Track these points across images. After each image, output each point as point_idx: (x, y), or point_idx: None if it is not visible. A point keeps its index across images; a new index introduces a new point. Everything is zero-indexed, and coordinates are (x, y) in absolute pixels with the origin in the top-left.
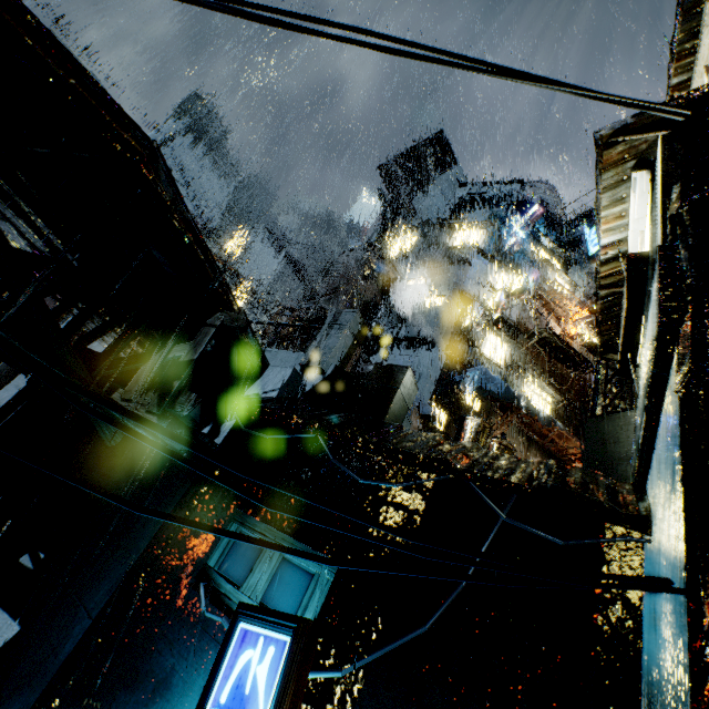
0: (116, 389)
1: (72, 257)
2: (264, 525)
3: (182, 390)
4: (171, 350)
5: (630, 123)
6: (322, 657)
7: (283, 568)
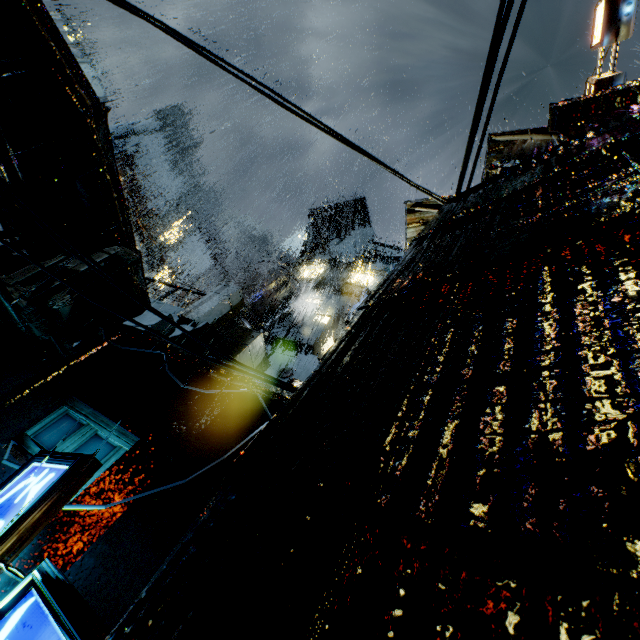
0: (0, 275)
1: (5, 174)
2: (90, 410)
3: (60, 290)
4: (63, 260)
5: (424, 201)
6: (95, 498)
7: (92, 441)
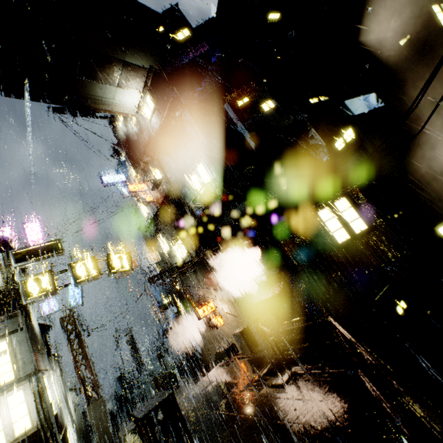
0: None
1: None
2: None
3: None
4: None
5: None
6: None
7: None
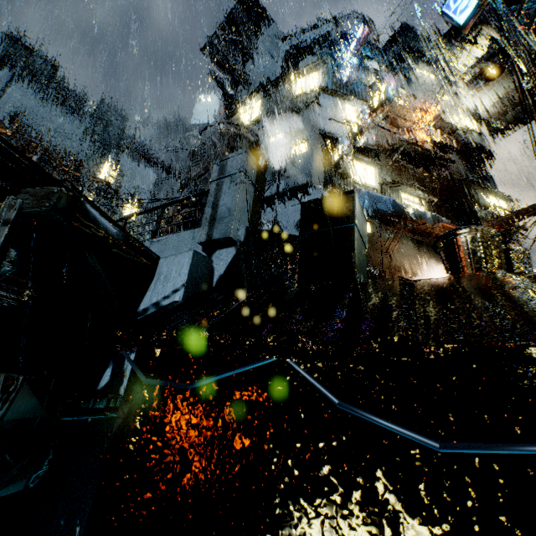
0: None
1: None
2: None
3: None
4: None
5: None
6: None
7: None
